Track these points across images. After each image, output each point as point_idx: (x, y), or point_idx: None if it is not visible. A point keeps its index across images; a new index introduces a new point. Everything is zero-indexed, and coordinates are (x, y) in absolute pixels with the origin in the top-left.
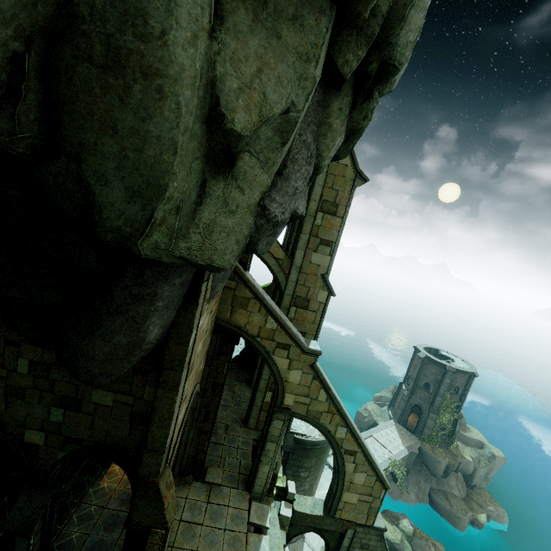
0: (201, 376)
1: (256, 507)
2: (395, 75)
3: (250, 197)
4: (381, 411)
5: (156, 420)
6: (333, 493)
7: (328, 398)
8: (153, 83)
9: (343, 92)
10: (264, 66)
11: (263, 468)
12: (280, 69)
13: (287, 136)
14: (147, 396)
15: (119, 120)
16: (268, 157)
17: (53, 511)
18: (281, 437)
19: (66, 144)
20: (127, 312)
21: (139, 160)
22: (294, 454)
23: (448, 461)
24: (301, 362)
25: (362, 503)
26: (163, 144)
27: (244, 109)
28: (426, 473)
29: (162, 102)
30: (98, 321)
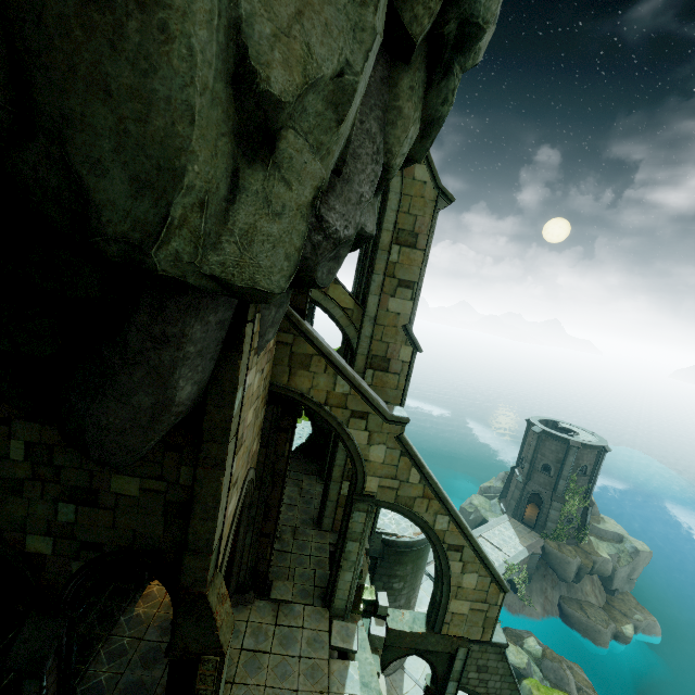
0: (256, 461)
1: (339, 627)
2: (480, 39)
3: (300, 194)
4: (491, 505)
5: (198, 510)
6: (437, 603)
7: (422, 478)
8: (154, 17)
9: (414, 65)
10: (306, 7)
11: (345, 576)
12: (327, 13)
13: (343, 111)
14: (184, 480)
15: (112, 76)
16: (320, 140)
17: (71, 643)
18: (364, 534)
19: (43, 117)
20: (148, 362)
21: (145, 135)
22: (383, 560)
23: (579, 560)
24: (384, 435)
25: (474, 612)
26: (174, 109)
27: (282, 65)
28: (553, 578)
29: (168, 46)
30: (110, 376)
